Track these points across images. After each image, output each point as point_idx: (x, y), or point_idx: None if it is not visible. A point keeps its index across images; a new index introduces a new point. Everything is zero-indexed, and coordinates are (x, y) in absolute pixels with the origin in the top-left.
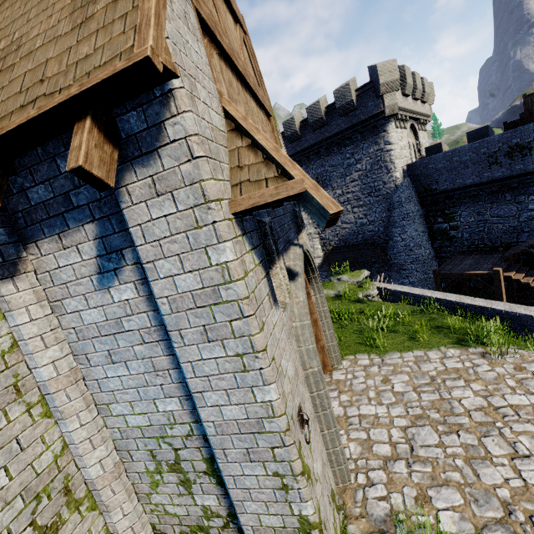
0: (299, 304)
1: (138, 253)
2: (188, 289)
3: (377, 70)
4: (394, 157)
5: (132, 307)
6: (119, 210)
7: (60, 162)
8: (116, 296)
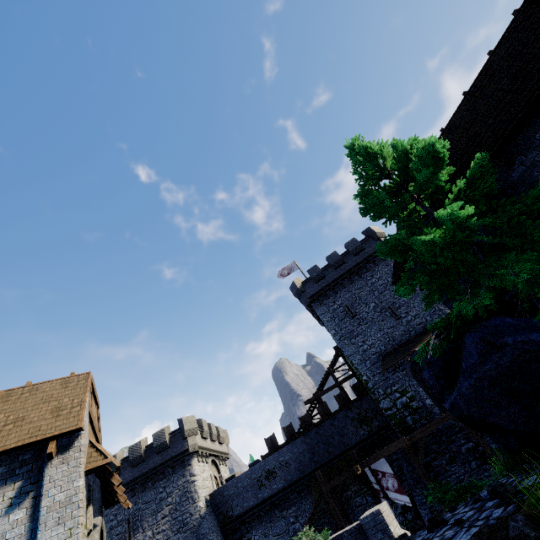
0: (95, 539)
1: (42, 488)
2: (59, 500)
3: (183, 421)
4: (198, 486)
5: (18, 522)
6: (38, 474)
7: (21, 456)
8: (12, 518)
